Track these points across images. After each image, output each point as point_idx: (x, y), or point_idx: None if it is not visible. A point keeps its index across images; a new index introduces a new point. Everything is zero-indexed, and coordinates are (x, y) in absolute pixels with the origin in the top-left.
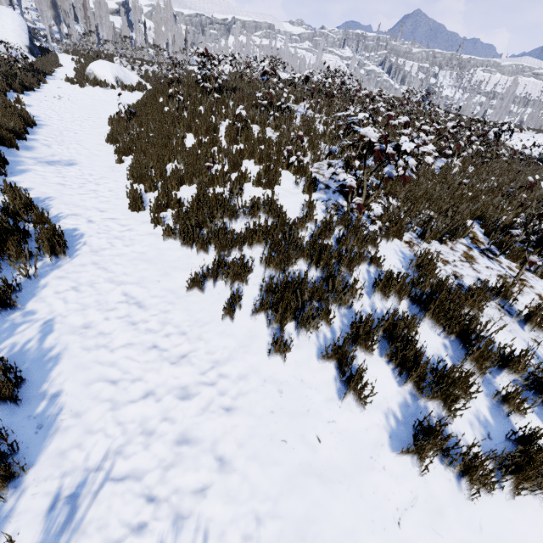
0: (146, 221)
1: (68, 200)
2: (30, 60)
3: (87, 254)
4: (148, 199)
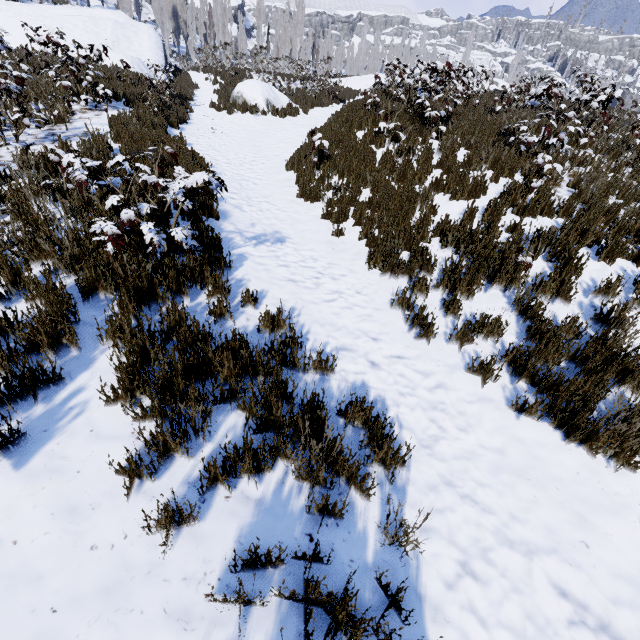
0: (453, 366)
1: (318, 315)
2: (168, 83)
3: (420, 453)
4: (424, 313)
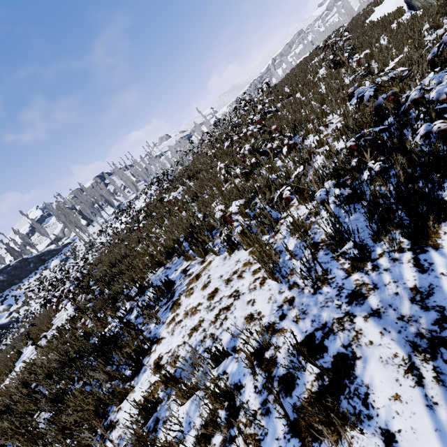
0: None
1: None
2: None
3: None
4: None
